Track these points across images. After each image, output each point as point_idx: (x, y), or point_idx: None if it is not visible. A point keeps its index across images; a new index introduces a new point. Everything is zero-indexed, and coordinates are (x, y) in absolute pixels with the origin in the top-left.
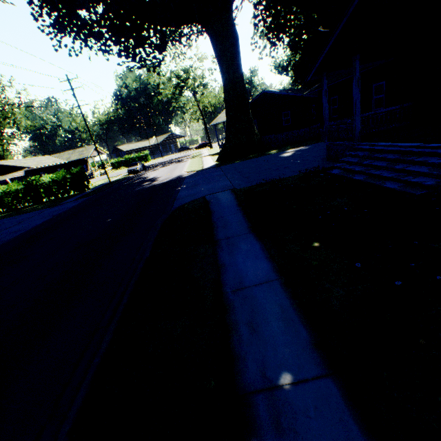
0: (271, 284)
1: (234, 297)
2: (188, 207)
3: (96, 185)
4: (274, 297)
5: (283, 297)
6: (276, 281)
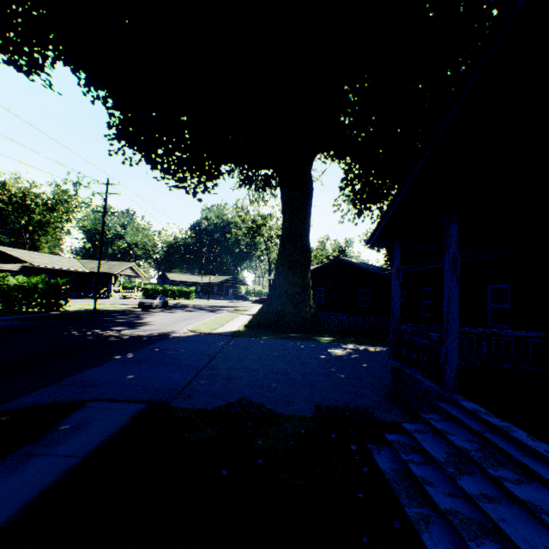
0: None
1: None
2: None
3: (83, 308)
4: None
5: None
6: None
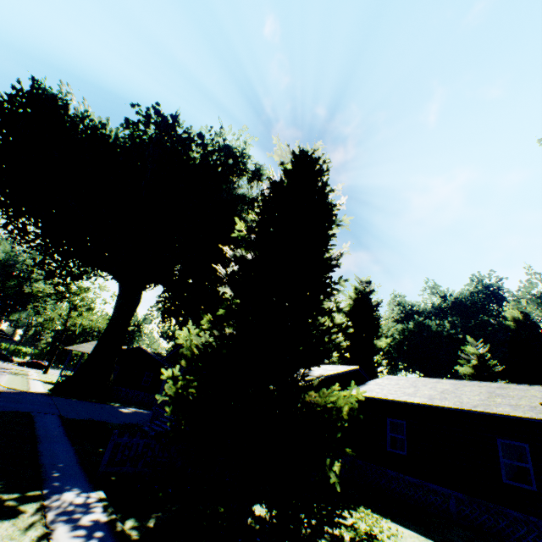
0: (68, 451)
1: (45, 450)
2: (11, 414)
3: None
4: (67, 453)
5: (72, 454)
6: (71, 450)
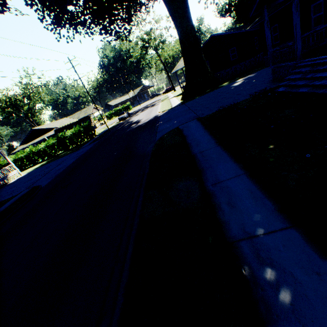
0: (240, 177)
1: (214, 188)
2: (167, 136)
3: (99, 133)
4: (243, 185)
5: (250, 184)
6: (243, 175)
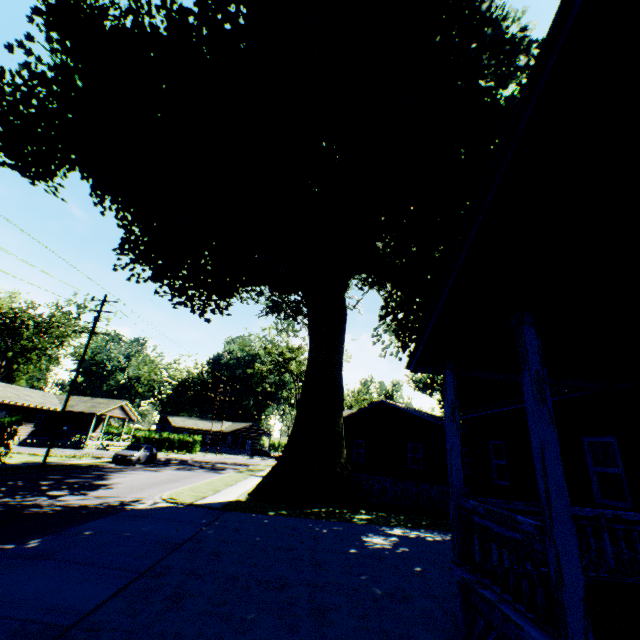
0: None
1: None
2: None
3: (33, 460)
4: None
5: None
6: None
